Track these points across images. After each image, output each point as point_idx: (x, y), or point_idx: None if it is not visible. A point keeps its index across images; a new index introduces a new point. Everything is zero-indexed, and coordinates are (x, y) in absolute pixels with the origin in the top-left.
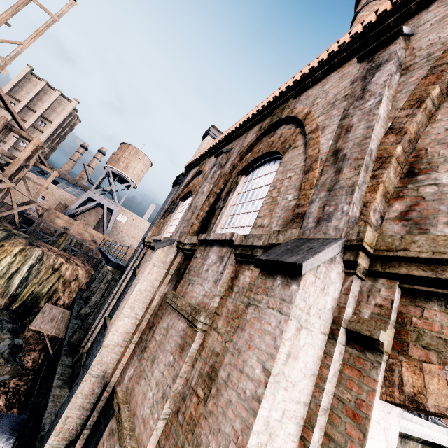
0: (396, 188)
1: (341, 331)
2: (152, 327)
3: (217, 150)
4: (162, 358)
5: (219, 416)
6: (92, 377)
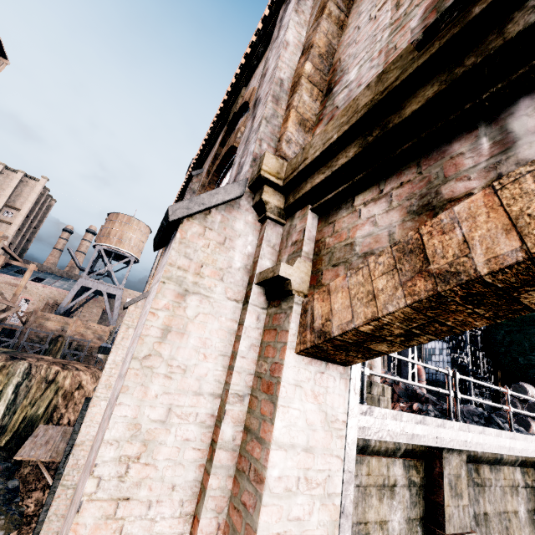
0: (318, 114)
1: (255, 290)
2: None
3: None
4: None
5: (94, 446)
6: (68, 489)
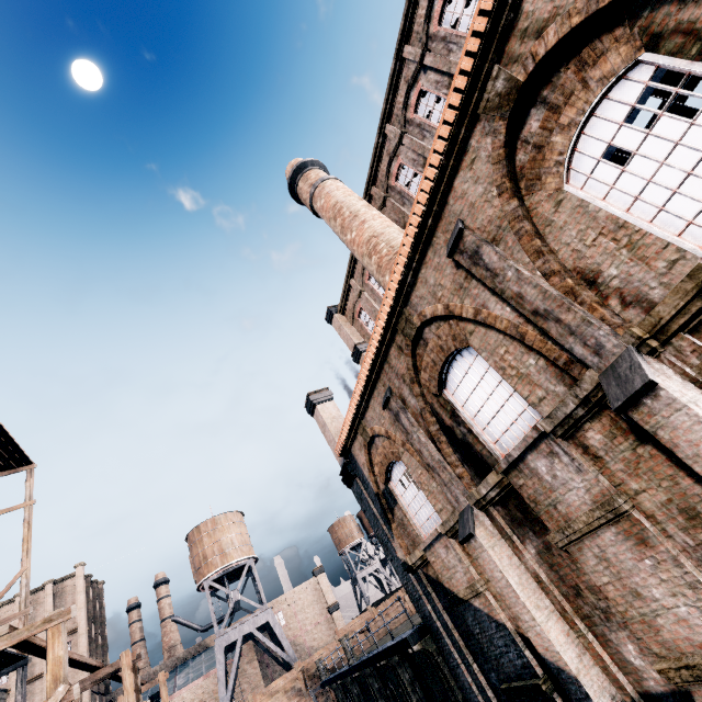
0: (596, 295)
1: None
2: (580, 590)
3: (366, 404)
4: (640, 577)
5: None
6: None
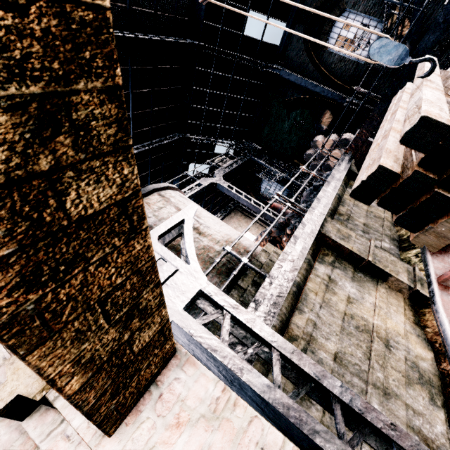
0: None
1: (32, 423)
2: None
3: None
4: None
5: None
6: None
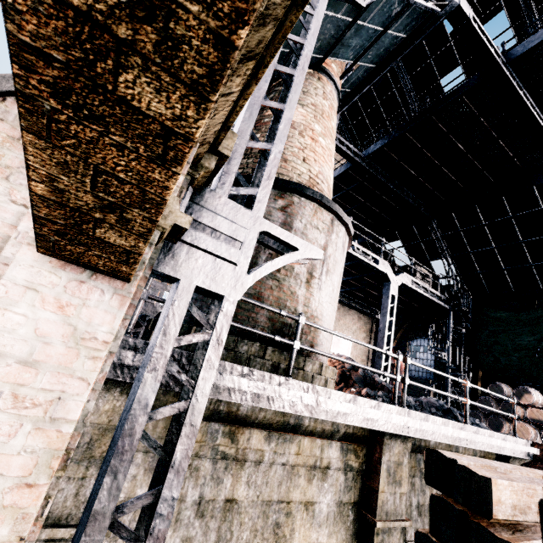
0: None
1: None
2: None
3: None
4: None
5: None
6: None
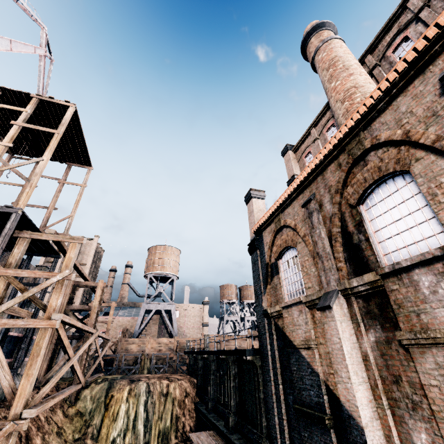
0: None
1: None
2: (400, 380)
3: (289, 202)
4: None
5: None
6: None
